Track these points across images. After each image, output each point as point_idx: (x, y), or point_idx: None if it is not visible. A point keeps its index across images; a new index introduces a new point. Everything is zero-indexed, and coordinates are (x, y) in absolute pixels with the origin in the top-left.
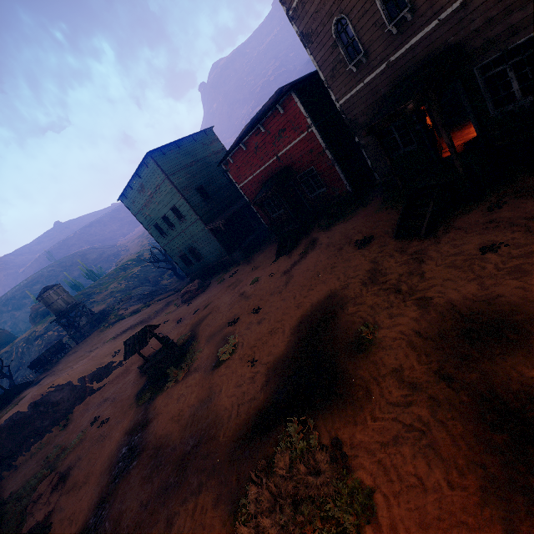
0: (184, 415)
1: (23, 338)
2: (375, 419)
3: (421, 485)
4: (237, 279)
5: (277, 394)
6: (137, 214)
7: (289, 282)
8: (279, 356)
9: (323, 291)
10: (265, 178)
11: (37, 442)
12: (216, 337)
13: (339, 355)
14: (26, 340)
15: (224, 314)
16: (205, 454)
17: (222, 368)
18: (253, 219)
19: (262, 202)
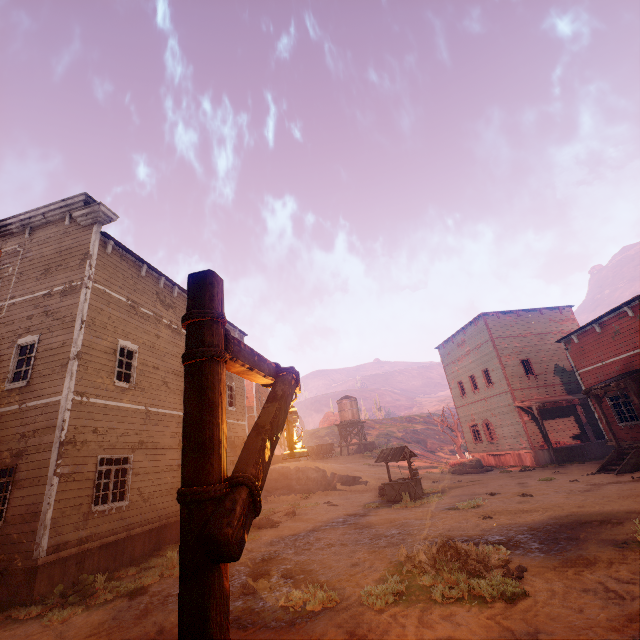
0: (398, 521)
1: (310, 431)
2: (577, 574)
3: (579, 611)
4: (526, 474)
5: (492, 536)
6: (446, 365)
7: (590, 490)
8: (517, 522)
9: (628, 506)
10: (620, 371)
11: (285, 495)
12: (464, 497)
13: (588, 540)
14: (310, 433)
15: (486, 488)
16: (400, 538)
17: (453, 511)
18: (591, 426)
19: (601, 396)
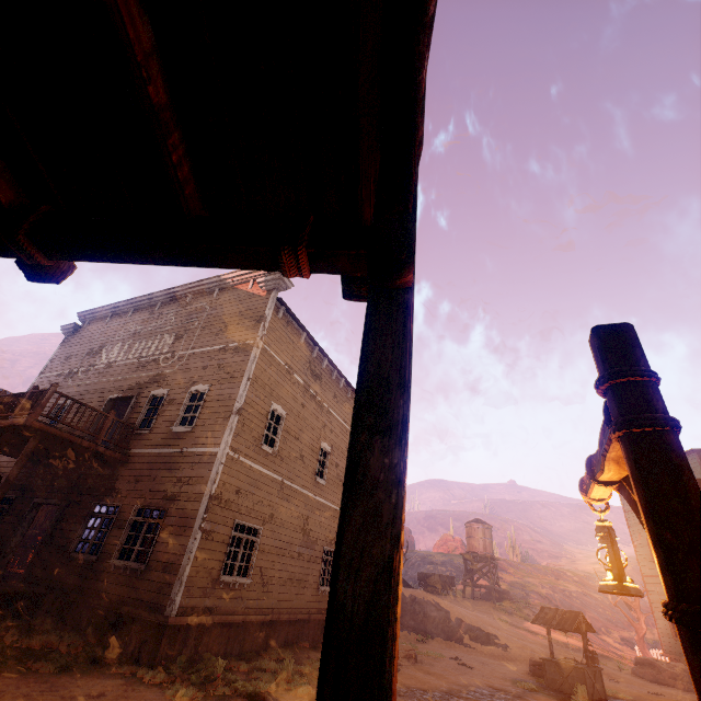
0: None
1: (422, 553)
2: None
3: None
4: None
5: None
6: (629, 510)
7: None
8: None
9: None
10: None
11: None
12: None
13: None
14: (422, 556)
15: None
16: None
17: None
18: None
19: None
